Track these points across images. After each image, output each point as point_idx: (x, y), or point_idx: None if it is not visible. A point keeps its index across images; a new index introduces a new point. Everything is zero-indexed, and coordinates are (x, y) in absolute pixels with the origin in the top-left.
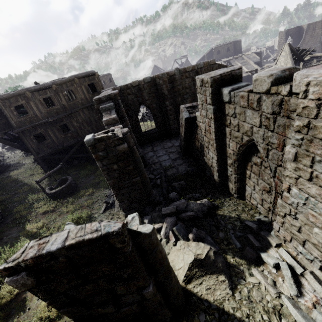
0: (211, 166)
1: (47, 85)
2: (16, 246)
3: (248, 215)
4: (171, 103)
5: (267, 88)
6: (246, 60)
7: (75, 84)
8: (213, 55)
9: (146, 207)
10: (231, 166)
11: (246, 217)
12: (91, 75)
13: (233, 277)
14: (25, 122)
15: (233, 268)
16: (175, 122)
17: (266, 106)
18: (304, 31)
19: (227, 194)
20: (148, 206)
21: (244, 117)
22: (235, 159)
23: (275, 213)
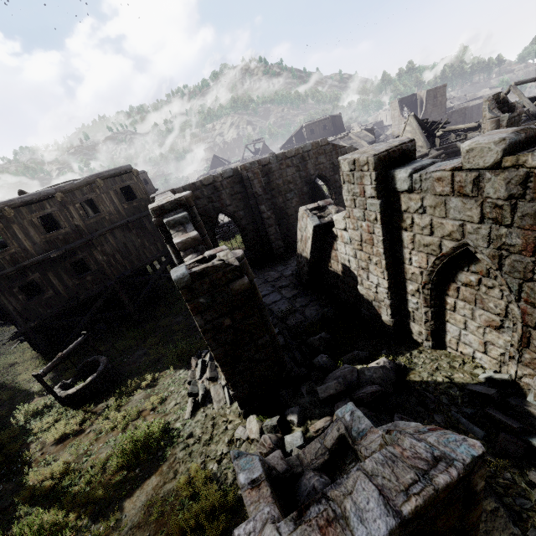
0: (374, 299)
1: (46, 194)
2: (11, 530)
3: (464, 374)
4: (270, 207)
5: (495, 160)
6: (356, 140)
7: (98, 189)
8: (304, 135)
9: (280, 391)
10: (417, 294)
11: (464, 378)
12: (125, 172)
13: (504, 497)
14: (2, 262)
15: (493, 480)
16: (279, 236)
17: (494, 189)
18: (422, 100)
19: (409, 344)
20: (284, 387)
21: (444, 211)
22: (425, 282)
23: (525, 361)
